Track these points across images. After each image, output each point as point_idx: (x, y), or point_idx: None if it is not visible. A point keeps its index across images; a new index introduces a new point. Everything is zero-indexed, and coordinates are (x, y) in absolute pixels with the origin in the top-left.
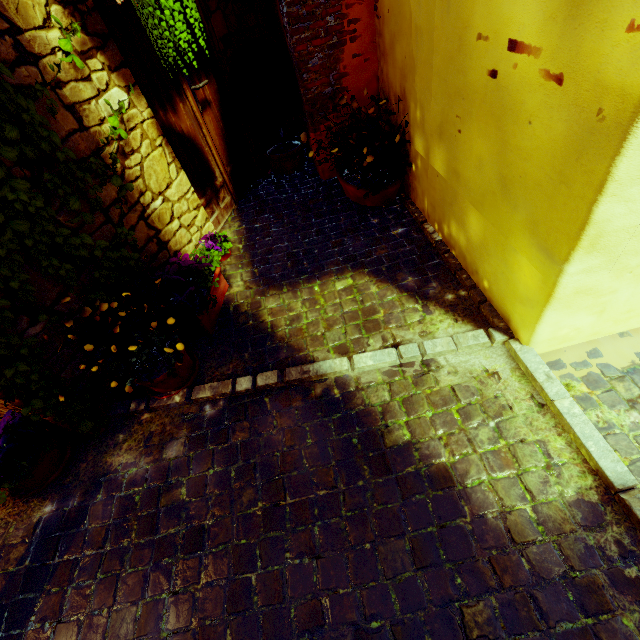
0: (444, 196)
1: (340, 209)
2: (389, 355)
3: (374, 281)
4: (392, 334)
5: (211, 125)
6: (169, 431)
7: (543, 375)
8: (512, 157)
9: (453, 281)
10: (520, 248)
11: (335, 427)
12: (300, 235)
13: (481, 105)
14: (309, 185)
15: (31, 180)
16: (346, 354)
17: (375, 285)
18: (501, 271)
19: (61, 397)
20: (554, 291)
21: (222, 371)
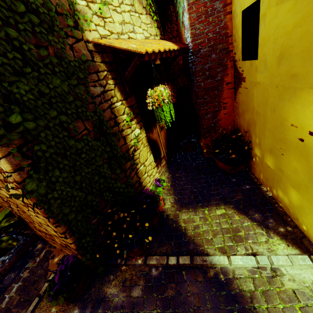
0: (273, 177)
1: (215, 172)
2: (251, 260)
3: (236, 213)
4: (250, 246)
5: (162, 135)
6: (134, 279)
7: None
8: None
9: (282, 220)
10: None
11: (223, 300)
12: (196, 182)
13: (295, 148)
14: (199, 159)
15: (107, 163)
16: (225, 253)
17: (237, 215)
18: None
19: (97, 254)
20: None
21: (160, 250)
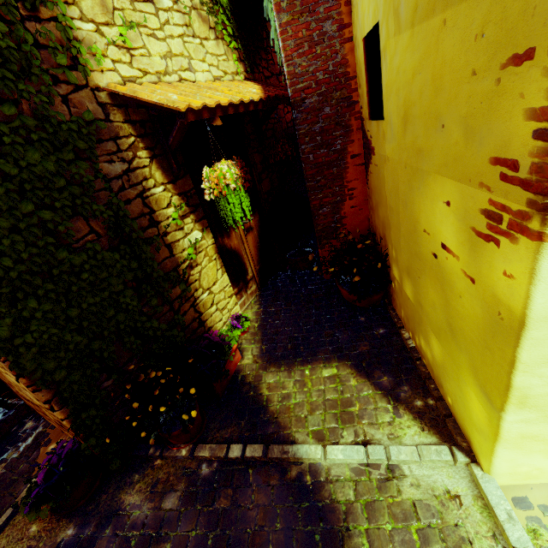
0: (414, 315)
1: (335, 304)
2: (357, 452)
3: (354, 374)
4: (364, 430)
5: (251, 241)
6: (171, 481)
7: (504, 513)
8: (453, 313)
9: (423, 388)
10: (468, 383)
11: (302, 516)
12: (301, 322)
13: (430, 269)
14: (314, 282)
15: (135, 288)
16: (322, 441)
17: (355, 378)
18: (458, 395)
19: (108, 437)
20: (499, 432)
21: (222, 433)
